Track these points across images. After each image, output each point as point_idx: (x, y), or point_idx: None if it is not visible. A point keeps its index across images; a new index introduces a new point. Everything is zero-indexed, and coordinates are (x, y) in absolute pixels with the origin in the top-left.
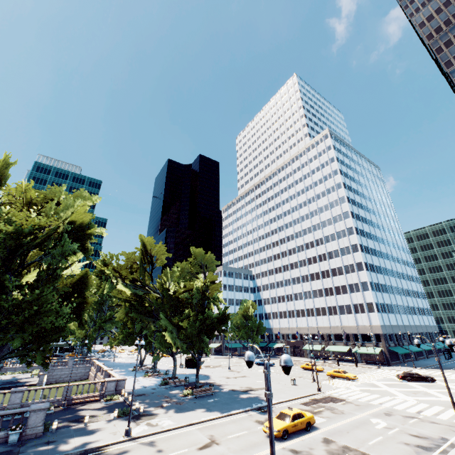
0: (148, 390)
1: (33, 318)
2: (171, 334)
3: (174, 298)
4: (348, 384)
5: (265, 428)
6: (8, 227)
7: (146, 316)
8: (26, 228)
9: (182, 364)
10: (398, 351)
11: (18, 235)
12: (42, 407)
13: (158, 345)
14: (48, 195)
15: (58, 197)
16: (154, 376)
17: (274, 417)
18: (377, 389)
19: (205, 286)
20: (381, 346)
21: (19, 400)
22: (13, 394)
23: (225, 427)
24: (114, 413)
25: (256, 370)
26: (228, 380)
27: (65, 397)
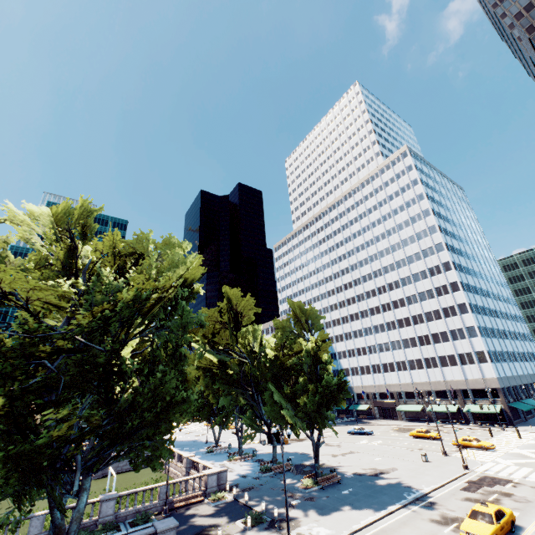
0: (251, 481)
1: (165, 414)
2: (287, 411)
3: (276, 365)
4: (491, 457)
5: (465, 534)
6: (128, 296)
7: (233, 387)
8: (144, 294)
9: (264, 440)
10: (522, 408)
11: (133, 305)
12: (171, 526)
13: (248, 422)
14: (135, 247)
15: (146, 248)
16: (242, 459)
17: (467, 517)
18: (534, 462)
19: (316, 347)
20: (499, 403)
21: (112, 510)
22: (104, 504)
23: (402, 533)
24: (239, 520)
25: (357, 442)
26: (338, 460)
27: (166, 500)
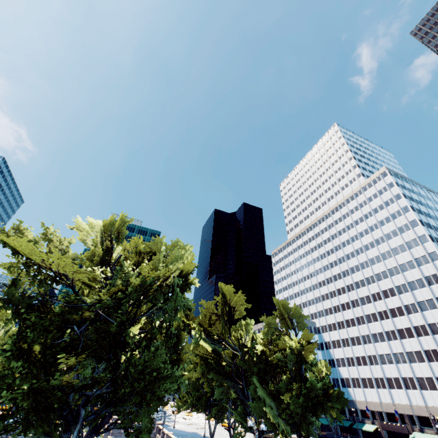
0: None
1: (152, 385)
2: (271, 410)
3: (262, 359)
4: None
5: None
6: (136, 281)
7: (225, 378)
8: (148, 281)
9: None
10: None
11: (140, 289)
12: None
13: (238, 418)
14: (152, 248)
15: (159, 249)
16: None
17: None
18: None
19: (300, 345)
20: None
21: None
22: None
23: None
24: None
25: None
26: None
27: None
